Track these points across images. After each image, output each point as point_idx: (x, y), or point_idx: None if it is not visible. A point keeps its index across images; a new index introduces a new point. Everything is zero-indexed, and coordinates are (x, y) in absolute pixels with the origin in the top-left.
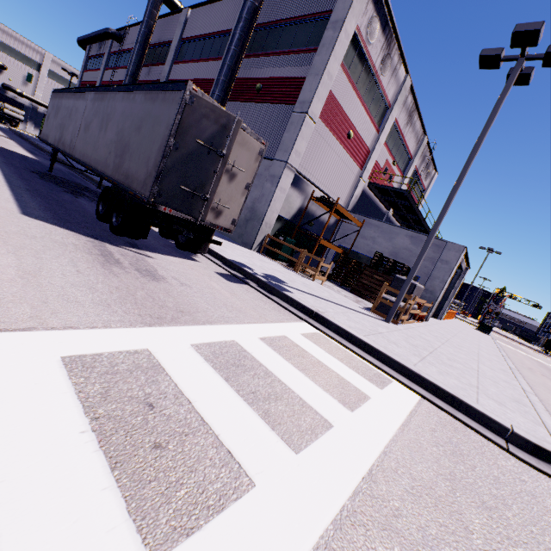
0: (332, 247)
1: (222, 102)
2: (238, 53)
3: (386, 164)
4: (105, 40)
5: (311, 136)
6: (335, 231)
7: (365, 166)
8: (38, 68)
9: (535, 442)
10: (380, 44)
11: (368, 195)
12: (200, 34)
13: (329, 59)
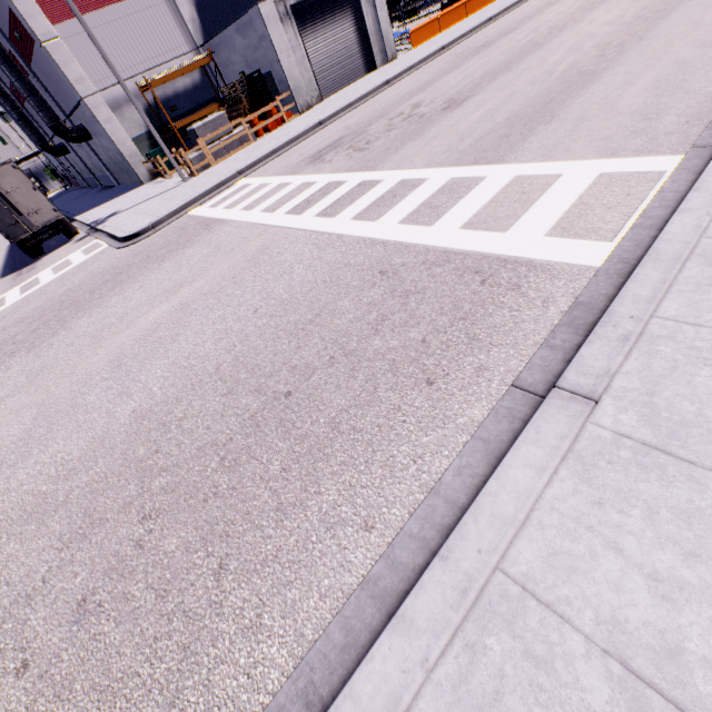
0: (199, 116)
1: (23, 83)
2: None
3: None
4: None
5: (72, 49)
6: (213, 80)
7: None
8: None
9: (123, 237)
10: None
11: None
12: None
13: None
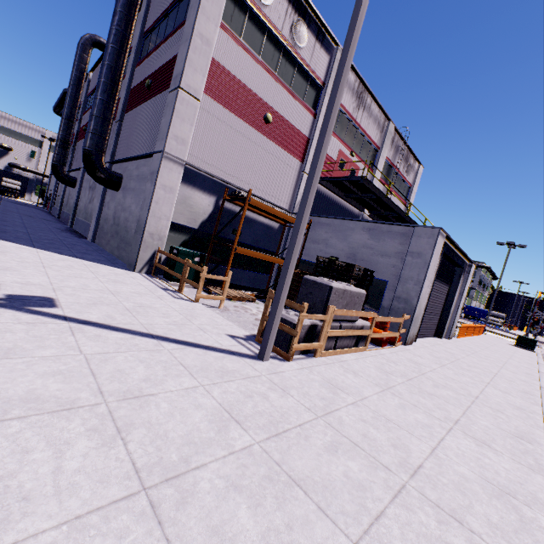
0: (264, 257)
1: (105, 105)
2: (116, 50)
3: (340, 156)
4: None
5: (200, 119)
6: (283, 240)
7: (306, 158)
8: (40, 145)
9: None
10: (283, 7)
11: (325, 194)
12: None
13: (196, 18)
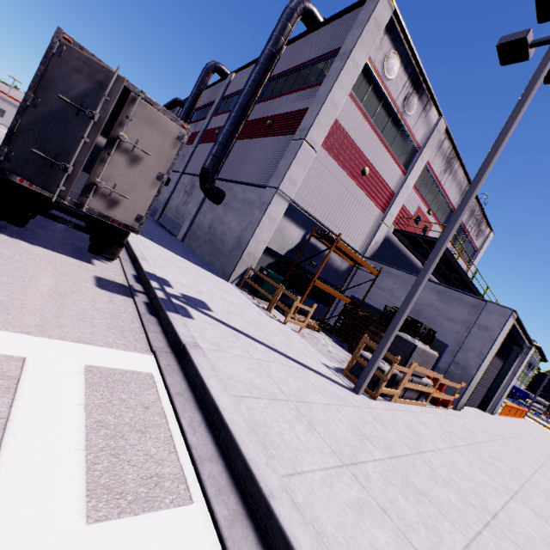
0: (334, 293)
1: (230, 135)
2: (250, 93)
3: (418, 212)
4: (174, 108)
5: (312, 165)
6: (348, 278)
7: (388, 209)
8: None
9: None
10: (402, 81)
11: (395, 244)
12: (236, 91)
13: (332, 87)
